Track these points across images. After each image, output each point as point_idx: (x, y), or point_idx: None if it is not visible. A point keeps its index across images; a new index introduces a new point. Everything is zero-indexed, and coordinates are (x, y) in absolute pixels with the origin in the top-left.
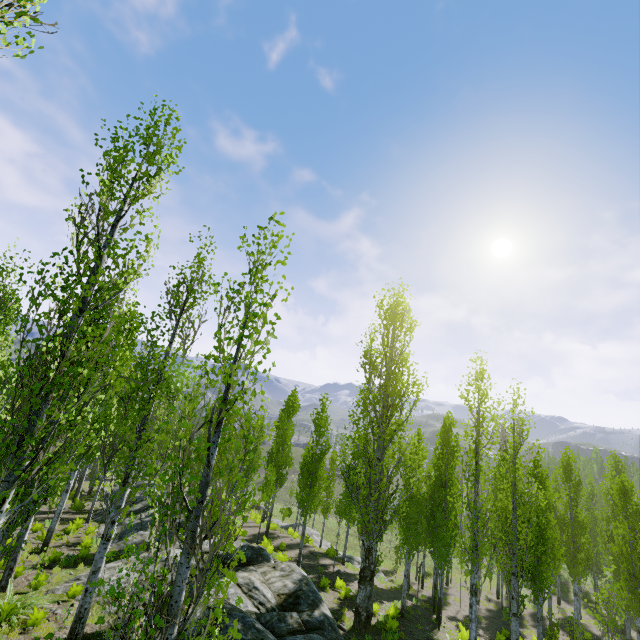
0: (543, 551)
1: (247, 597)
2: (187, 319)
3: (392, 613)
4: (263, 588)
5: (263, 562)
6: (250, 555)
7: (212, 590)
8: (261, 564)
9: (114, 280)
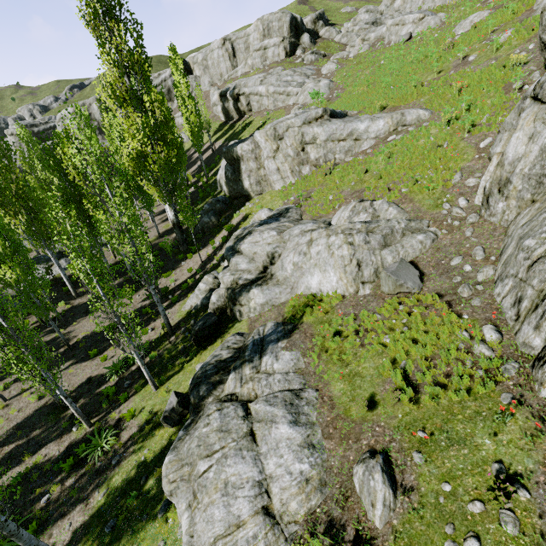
0: None
1: None
2: None
3: None
4: None
5: None
6: None
7: None
8: None
9: None
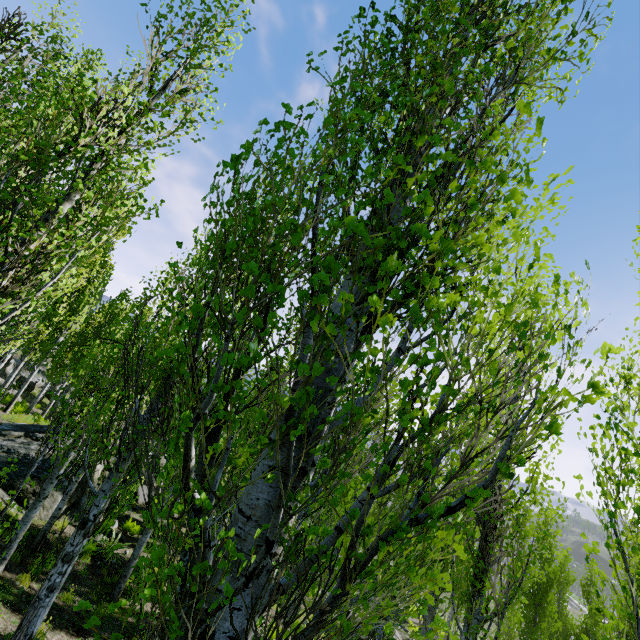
0: None
1: None
2: None
3: None
4: None
5: None
6: None
7: None
8: None
9: None
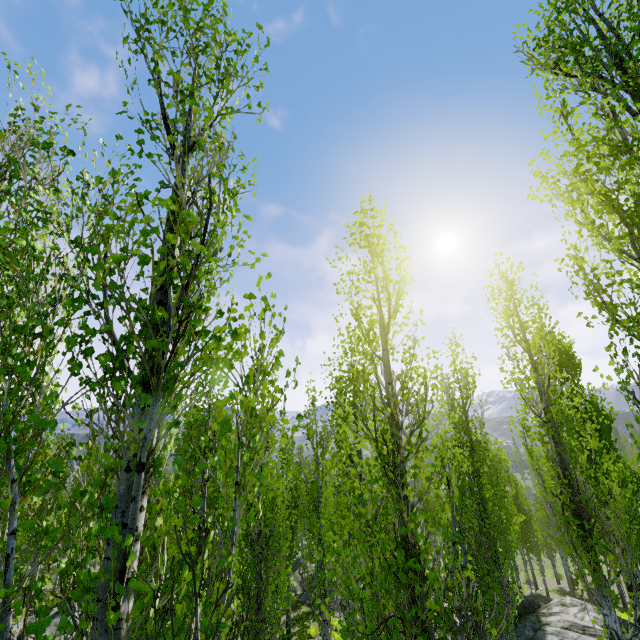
0: None
1: (590, 636)
2: (475, 410)
3: None
4: (591, 625)
5: (539, 604)
6: (526, 600)
7: (557, 639)
8: (545, 606)
9: (463, 398)
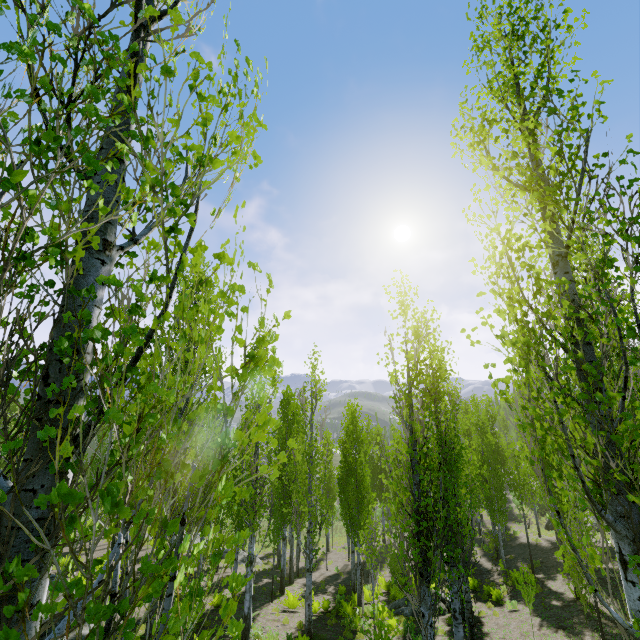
0: (359, 501)
1: None
2: None
3: (216, 602)
4: None
5: None
6: None
7: None
8: None
9: None
